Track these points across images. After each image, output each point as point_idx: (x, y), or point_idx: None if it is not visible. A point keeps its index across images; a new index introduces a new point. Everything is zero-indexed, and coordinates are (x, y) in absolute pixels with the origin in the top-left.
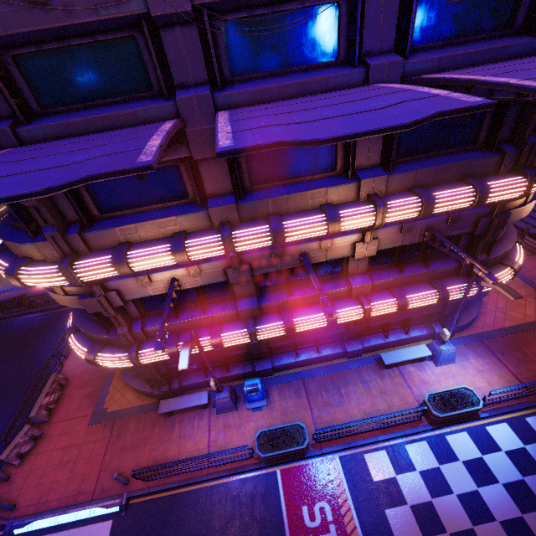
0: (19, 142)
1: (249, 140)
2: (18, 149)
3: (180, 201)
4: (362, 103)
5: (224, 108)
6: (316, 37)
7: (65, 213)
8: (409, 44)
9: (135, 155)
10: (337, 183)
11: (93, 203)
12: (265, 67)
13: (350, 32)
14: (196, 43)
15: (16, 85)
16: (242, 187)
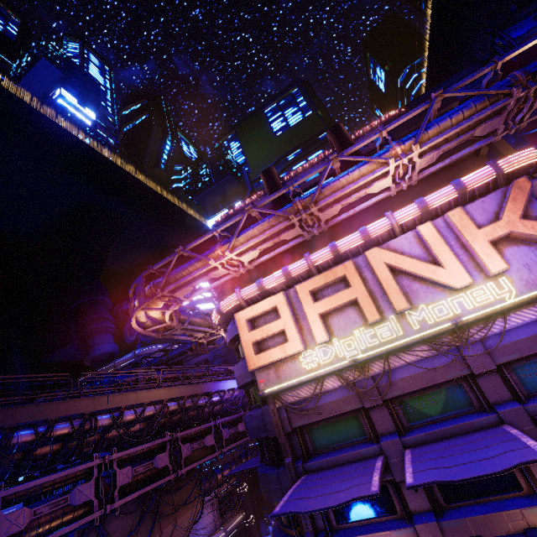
0: (304, 471)
1: (420, 479)
2: (308, 477)
3: (391, 516)
4: (484, 451)
5: (409, 446)
6: (455, 398)
7: (316, 522)
8: (522, 395)
9: (369, 486)
10: (529, 504)
11: (333, 514)
12: (428, 418)
13: (475, 394)
14: (386, 413)
15: (306, 441)
16: (438, 504)
